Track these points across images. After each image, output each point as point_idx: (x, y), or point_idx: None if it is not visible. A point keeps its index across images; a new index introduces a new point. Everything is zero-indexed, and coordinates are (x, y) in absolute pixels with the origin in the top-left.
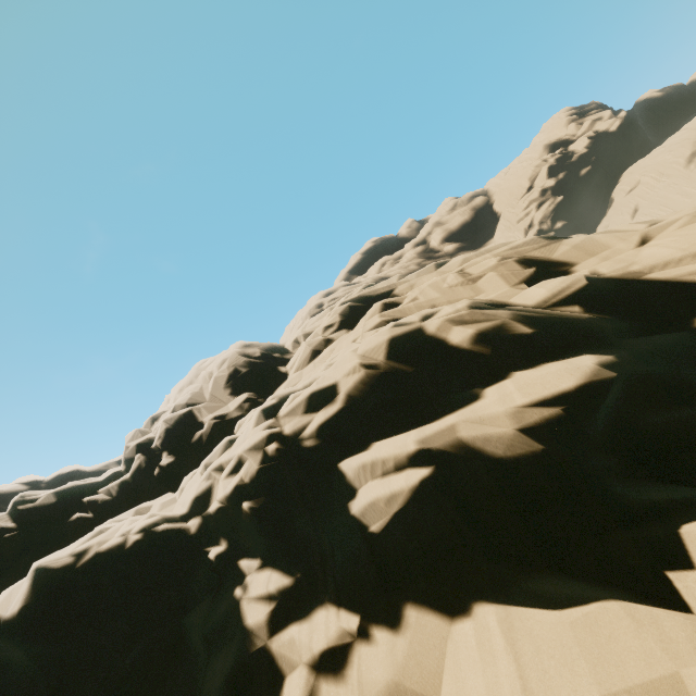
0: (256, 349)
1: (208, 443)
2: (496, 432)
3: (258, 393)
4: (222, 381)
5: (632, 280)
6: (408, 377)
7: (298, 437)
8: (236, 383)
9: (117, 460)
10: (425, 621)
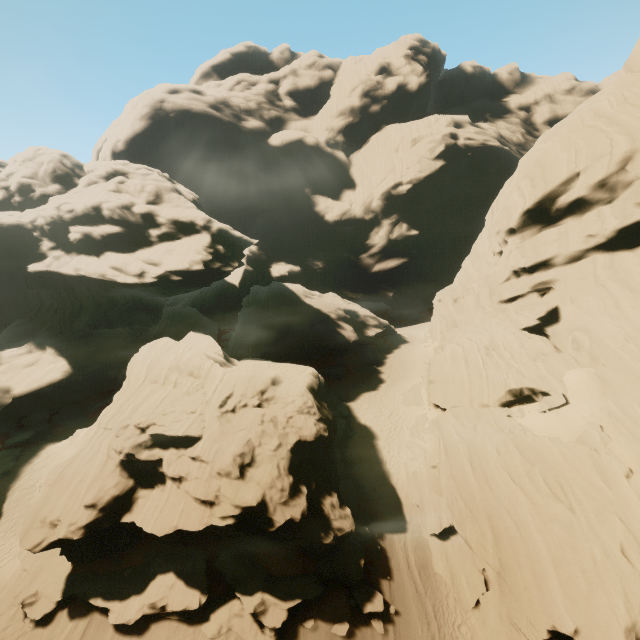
0: (68, 162)
1: (37, 199)
2: (95, 233)
3: (63, 187)
4: (47, 172)
5: (155, 215)
6: (91, 215)
7: (62, 217)
8: (54, 177)
9: None
10: (74, 255)
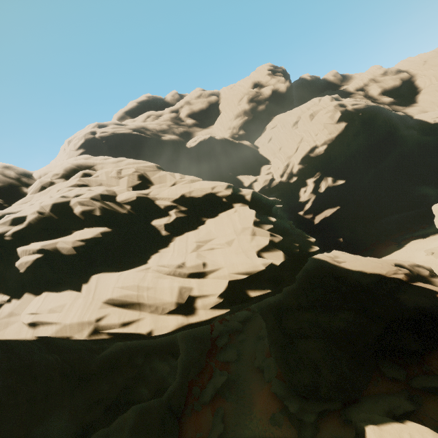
0: (11, 172)
1: None
2: (67, 246)
3: (5, 200)
4: None
5: (153, 200)
6: (55, 221)
7: (4, 235)
8: None
9: None
10: (29, 297)
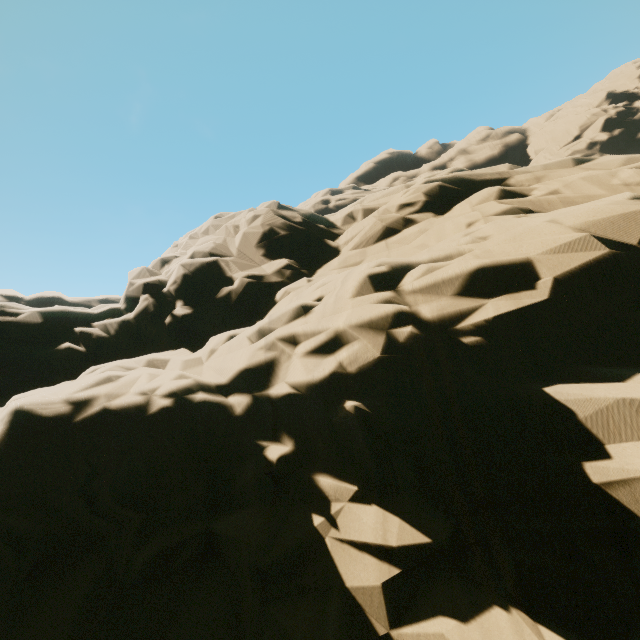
0: (295, 213)
1: (237, 303)
2: None
3: (299, 262)
4: (254, 238)
5: None
6: None
7: (449, 328)
8: (271, 245)
9: (100, 299)
10: None
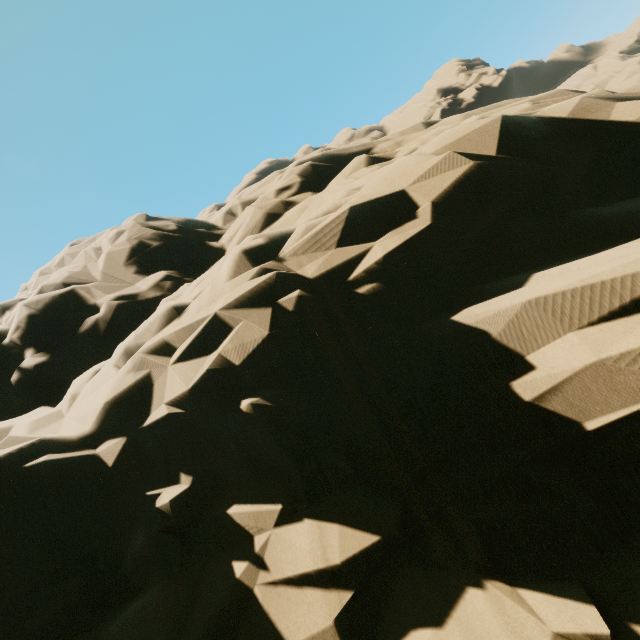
0: (168, 222)
1: (108, 333)
2: None
3: (181, 271)
4: (120, 256)
5: None
6: (556, 176)
7: (342, 282)
8: (144, 259)
9: None
10: None
